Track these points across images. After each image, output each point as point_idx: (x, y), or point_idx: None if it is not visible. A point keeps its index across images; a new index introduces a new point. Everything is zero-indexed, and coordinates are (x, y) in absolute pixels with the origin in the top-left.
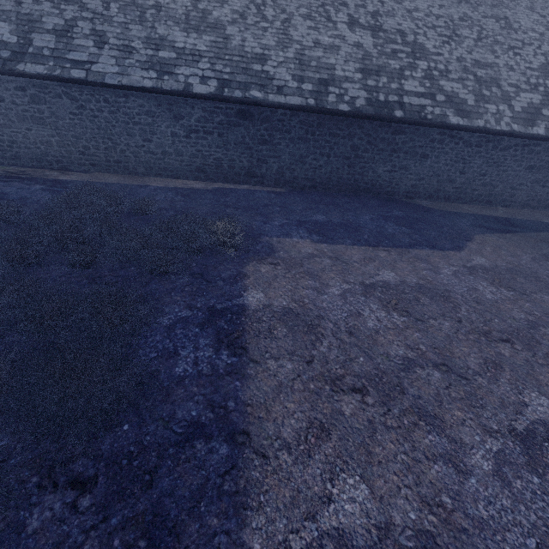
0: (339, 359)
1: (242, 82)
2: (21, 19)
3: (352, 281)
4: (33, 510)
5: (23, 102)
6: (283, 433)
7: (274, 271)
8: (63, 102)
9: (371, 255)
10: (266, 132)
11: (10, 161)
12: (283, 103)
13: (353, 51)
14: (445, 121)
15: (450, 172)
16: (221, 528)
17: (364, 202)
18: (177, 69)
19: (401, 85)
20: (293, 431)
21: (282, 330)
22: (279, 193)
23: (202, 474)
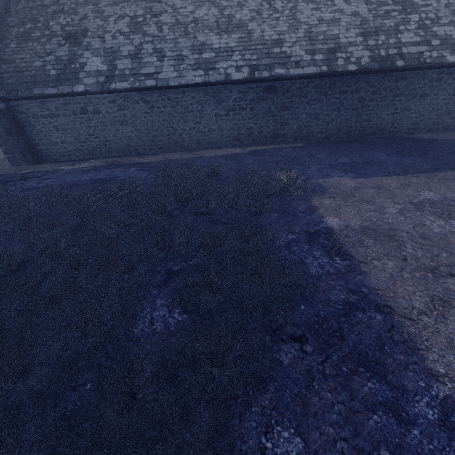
0: (426, 256)
1: (267, 64)
2: (107, 52)
3: (402, 202)
4: (279, 353)
5: (113, 111)
6: (415, 305)
7: (335, 202)
8: (140, 106)
9: (405, 181)
10: (287, 100)
11: (105, 155)
12: (302, 74)
13: (352, 19)
14: (443, 61)
15: (448, 105)
16: (409, 361)
17: (373, 143)
18: (218, 65)
19: (398, 39)
20: (422, 304)
21: (369, 241)
22: (300, 147)
23: (373, 331)
